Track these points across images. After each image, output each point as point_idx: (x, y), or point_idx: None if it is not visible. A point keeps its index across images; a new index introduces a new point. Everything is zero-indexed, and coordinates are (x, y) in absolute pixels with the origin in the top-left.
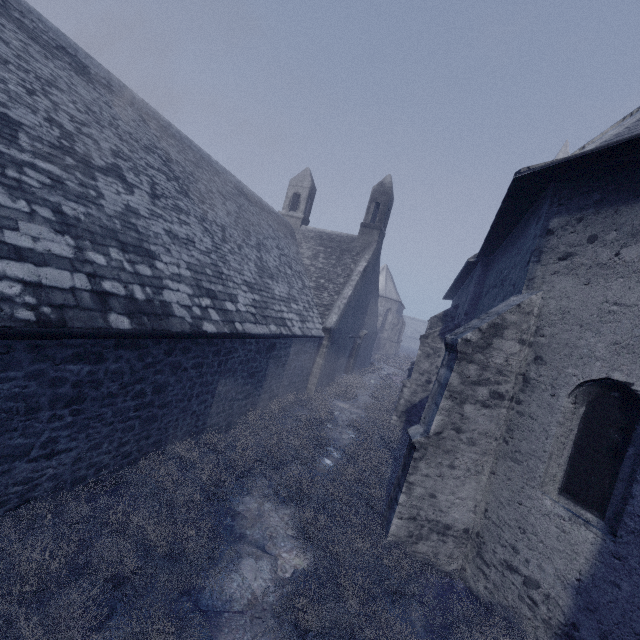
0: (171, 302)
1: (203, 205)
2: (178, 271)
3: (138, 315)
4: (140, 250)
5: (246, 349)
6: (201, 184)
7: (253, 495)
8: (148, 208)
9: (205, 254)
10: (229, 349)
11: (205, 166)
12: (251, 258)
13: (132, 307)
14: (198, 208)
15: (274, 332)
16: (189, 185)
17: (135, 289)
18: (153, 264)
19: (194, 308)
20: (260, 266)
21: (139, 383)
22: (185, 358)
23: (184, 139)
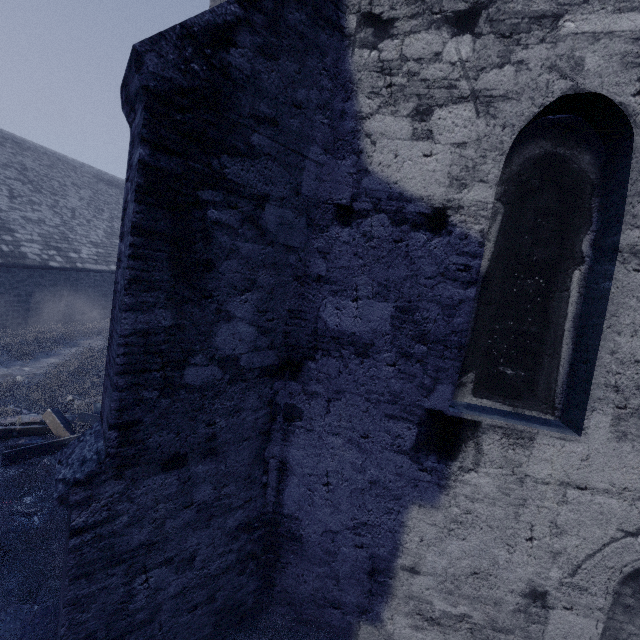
0: (27, 252)
1: (55, 197)
2: (32, 238)
3: (5, 257)
4: (4, 229)
5: (92, 279)
6: (55, 181)
7: (93, 340)
8: (8, 205)
9: (54, 228)
10: (77, 278)
11: (61, 166)
12: (101, 227)
13: (2, 254)
14: (50, 199)
15: (114, 269)
16: (43, 184)
17: (3, 247)
18: (13, 235)
19: (43, 255)
20: (110, 232)
21: (16, 290)
22: (43, 280)
23: (39, 148)
